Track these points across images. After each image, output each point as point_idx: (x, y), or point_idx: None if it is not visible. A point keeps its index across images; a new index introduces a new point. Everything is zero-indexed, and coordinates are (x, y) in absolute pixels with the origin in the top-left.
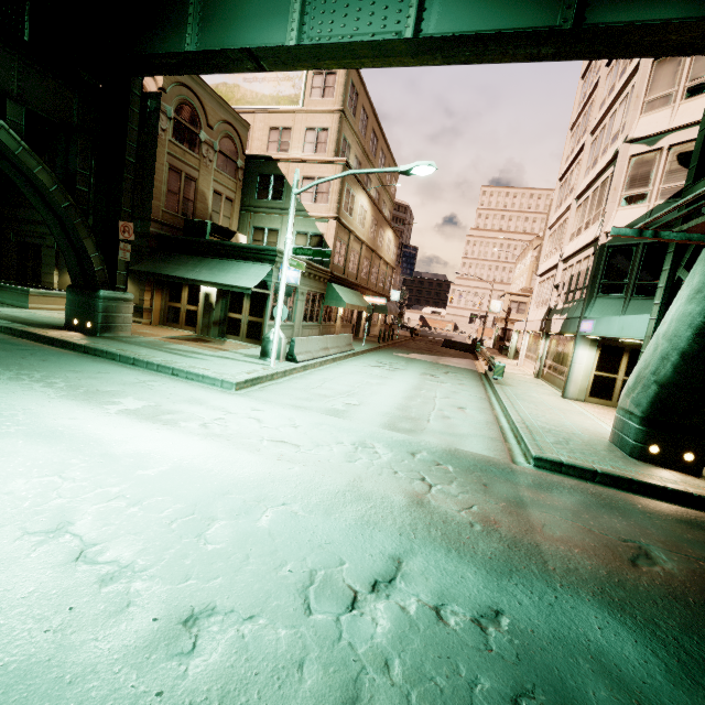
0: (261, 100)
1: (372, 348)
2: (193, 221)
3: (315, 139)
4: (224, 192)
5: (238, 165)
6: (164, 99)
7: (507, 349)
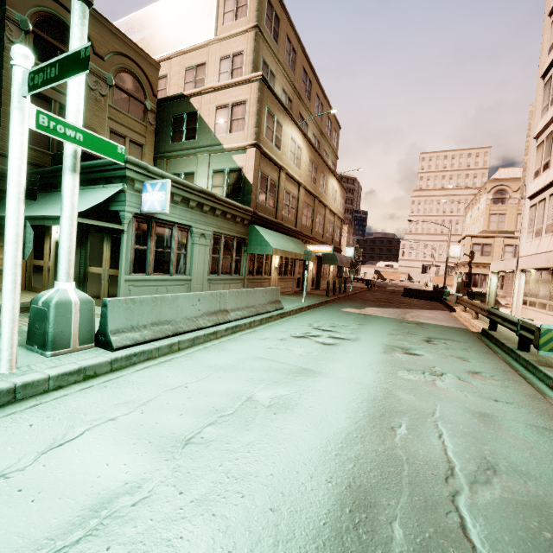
0: (175, 43)
1: (315, 304)
2: (59, 155)
3: (230, 66)
4: (127, 134)
5: (147, 107)
6: (13, 5)
7: (480, 295)
